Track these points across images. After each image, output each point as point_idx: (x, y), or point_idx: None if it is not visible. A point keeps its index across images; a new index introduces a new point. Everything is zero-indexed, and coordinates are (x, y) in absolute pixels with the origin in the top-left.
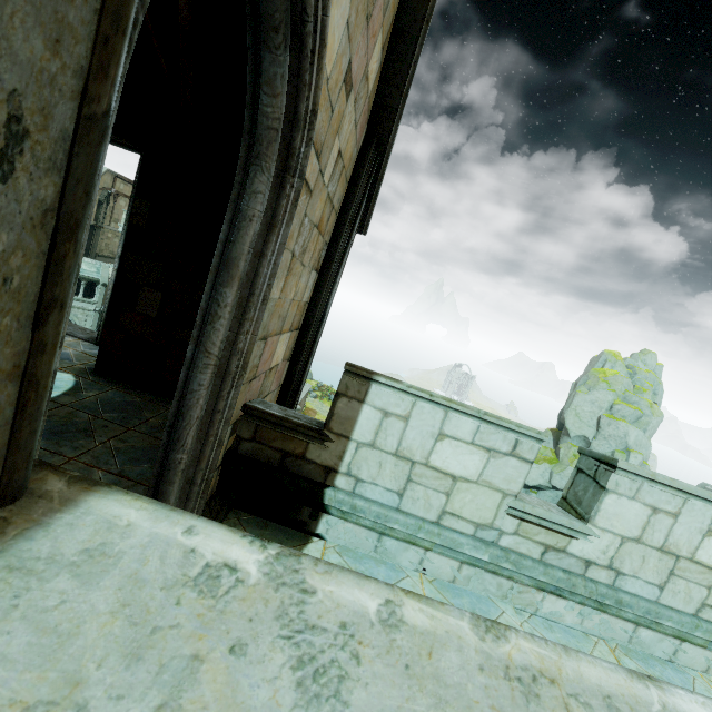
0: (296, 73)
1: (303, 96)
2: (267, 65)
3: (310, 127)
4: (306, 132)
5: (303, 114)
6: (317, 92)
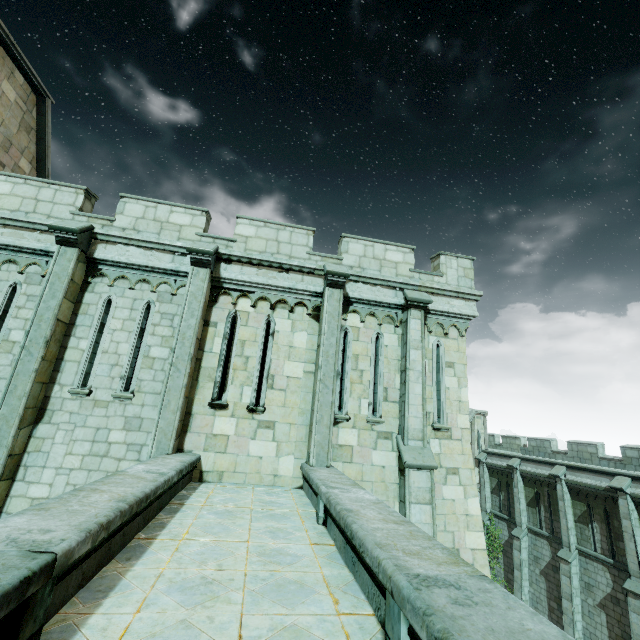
0: None
1: None
2: None
3: None
4: None
5: None
6: None
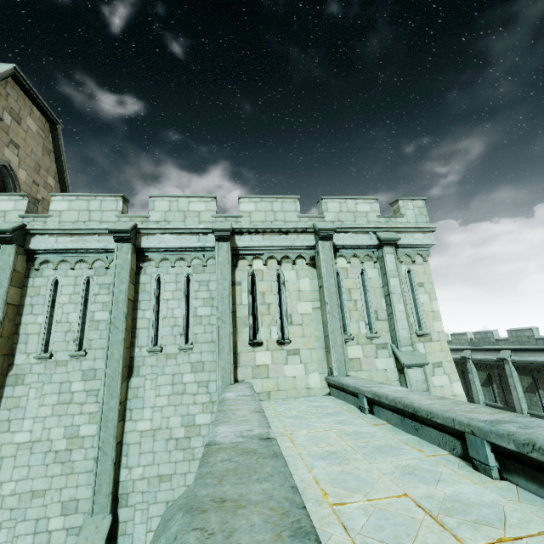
0: (13, 181)
1: (15, 184)
2: (7, 181)
3: (20, 188)
4: (19, 189)
5: (16, 186)
6: (19, 183)
